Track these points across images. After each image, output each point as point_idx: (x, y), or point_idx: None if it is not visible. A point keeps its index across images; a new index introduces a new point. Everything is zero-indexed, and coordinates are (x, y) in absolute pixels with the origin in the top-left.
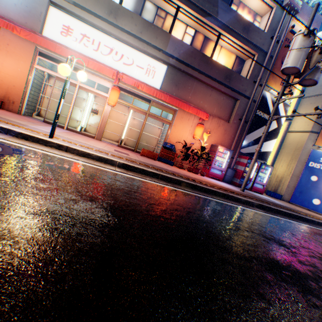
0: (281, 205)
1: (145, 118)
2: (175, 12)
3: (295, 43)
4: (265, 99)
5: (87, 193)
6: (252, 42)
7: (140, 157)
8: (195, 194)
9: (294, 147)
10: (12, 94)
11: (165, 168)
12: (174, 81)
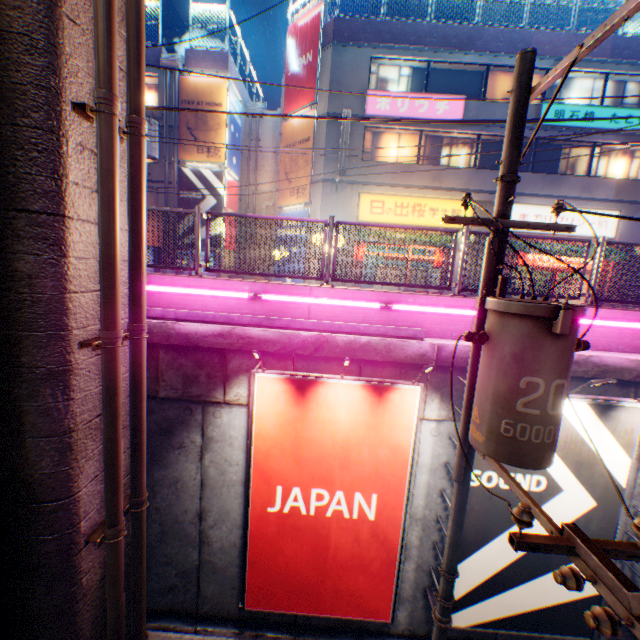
0: None
1: None
2: None
3: None
4: (187, 176)
5: None
6: None
7: None
8: None
9: None
10: None
11: None
12: None
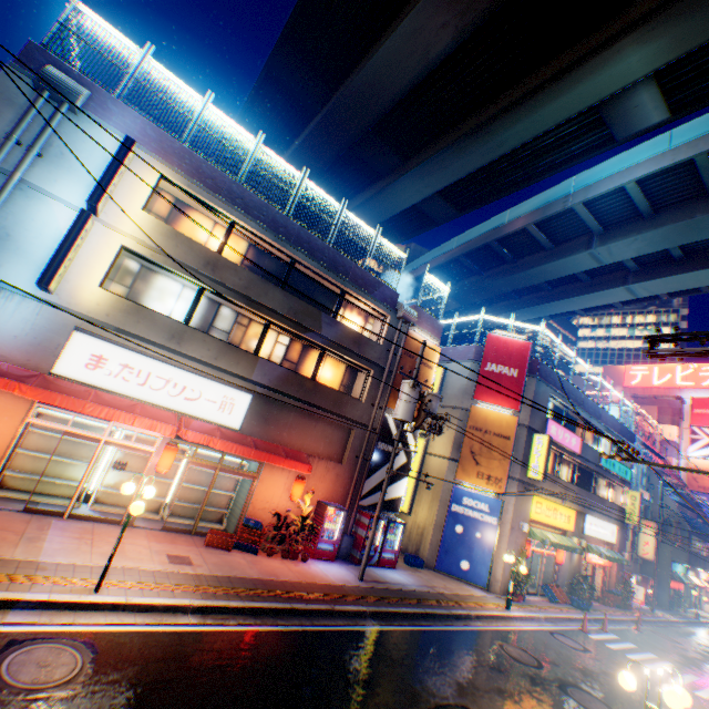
0: (413, 589)
1: (214, 474)
2: (266, 327)
3: (403, 391)
4: (389, 425)
5: (193, 690)
6: (367, 356)
7: (207, 555)
8: (292, 627)
9: (434, 478)
10: None
11: (250, 577)
12: (263, 413)
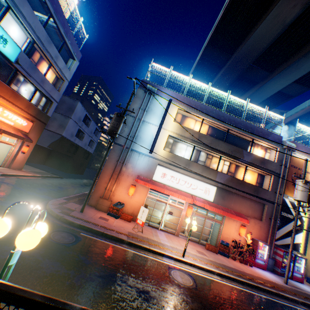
0: None
1: (204, 220)
2: (219, 158)
3: (298, 185)
4: (286, 203)
5: (234, 305)
6: (268, 168)
7: (209, 253)
8: (261, 294)
9: None
10: (135, 211)
11: (231, 266)
12: (221, 195)
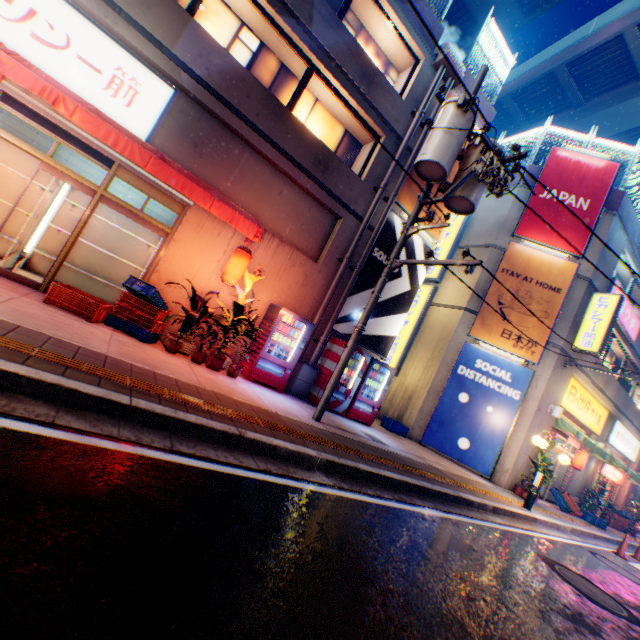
0: (396, 453)
1: (90, 204)
2: None
3: (442, 117)
4: (393, 229)
5: None
6: (378, 108)
7: (22, 303)
8: (92, 440)
9: (438, 334)
10: None
11: (80, 345)
12: (193, 133)
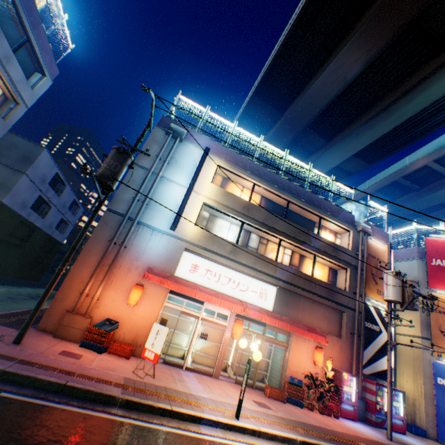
0: None
1: (261, 343)
2: (278, 242)
3: (387, 278)
4: (369, 308)
5: None
6: (342, 258)
7: (274, 403)
8: None
9: (410, 354)
10: (140, 336)
11: (314, 424)
12: (284, 299)
